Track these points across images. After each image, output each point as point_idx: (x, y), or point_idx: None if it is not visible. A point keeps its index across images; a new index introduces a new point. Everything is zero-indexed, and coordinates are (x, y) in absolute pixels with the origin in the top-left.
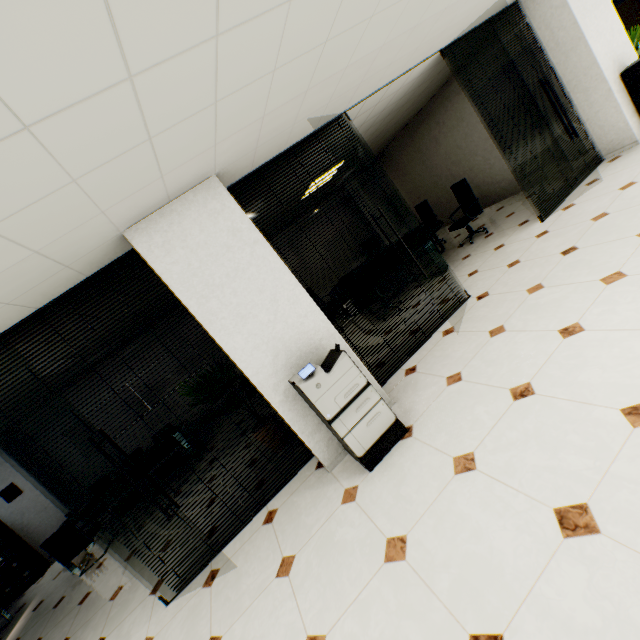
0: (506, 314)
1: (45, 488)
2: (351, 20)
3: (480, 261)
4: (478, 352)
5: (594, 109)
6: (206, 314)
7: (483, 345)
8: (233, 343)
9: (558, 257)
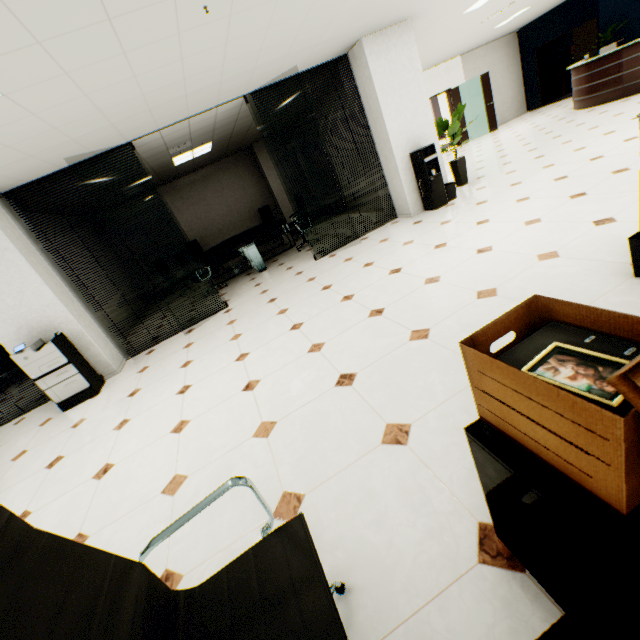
0: (206, 334)
1: None
2: (26, 136)
3: (273, 275)
4: (168, 356)
5: (391, 175)
6: None
7: (175, 352)
8: None
9: (266, 302)
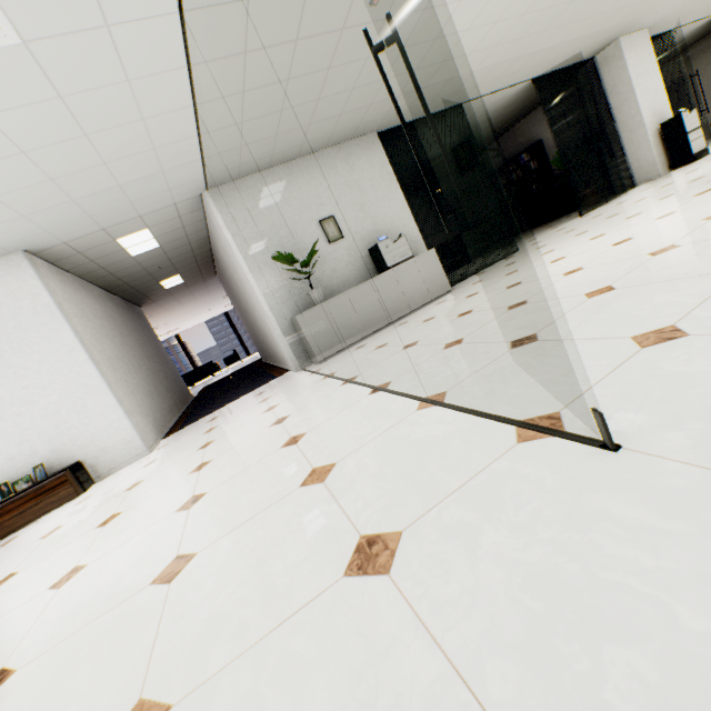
0: None
1: None
2: None
3: None
4: None
5: None
6: (635, 85)
7: None
8: (641, 102)
9: None
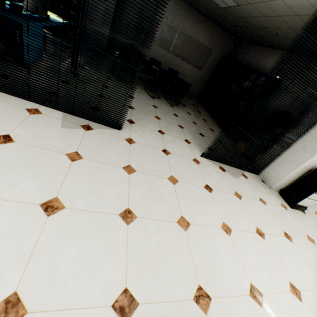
0: None
1: (112, 14)
2: None
3: None
4: None
5: None
6: None
7: None
8: None
9: None
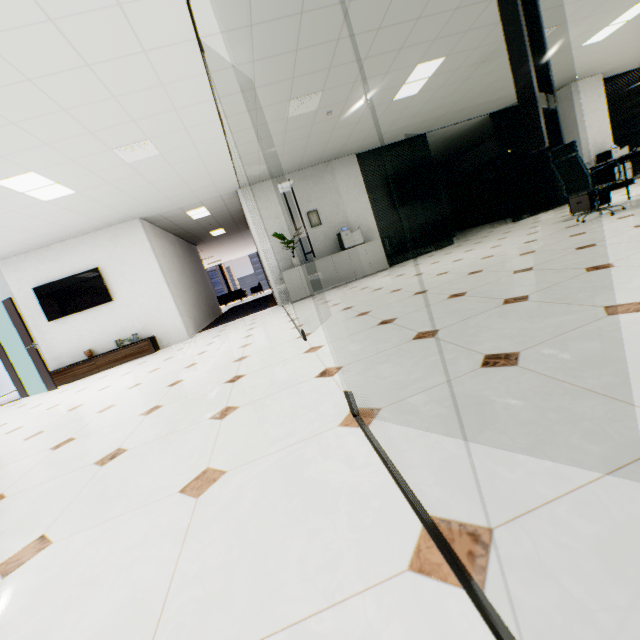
0: None
1: None
2: None
3: None
4: None
5: None
6: (579, 121)
7: None
8: (582, 135)
9: None
